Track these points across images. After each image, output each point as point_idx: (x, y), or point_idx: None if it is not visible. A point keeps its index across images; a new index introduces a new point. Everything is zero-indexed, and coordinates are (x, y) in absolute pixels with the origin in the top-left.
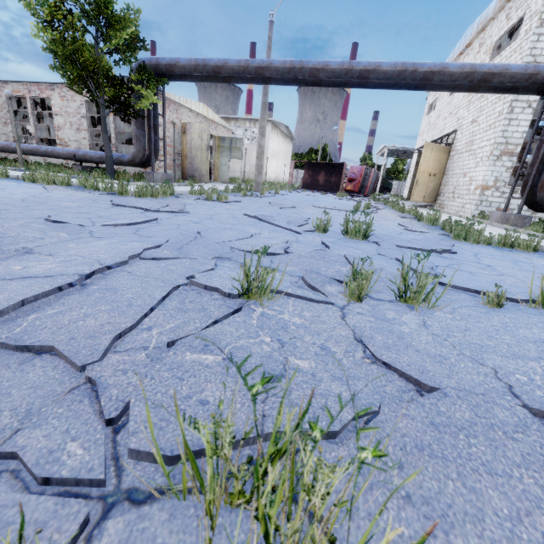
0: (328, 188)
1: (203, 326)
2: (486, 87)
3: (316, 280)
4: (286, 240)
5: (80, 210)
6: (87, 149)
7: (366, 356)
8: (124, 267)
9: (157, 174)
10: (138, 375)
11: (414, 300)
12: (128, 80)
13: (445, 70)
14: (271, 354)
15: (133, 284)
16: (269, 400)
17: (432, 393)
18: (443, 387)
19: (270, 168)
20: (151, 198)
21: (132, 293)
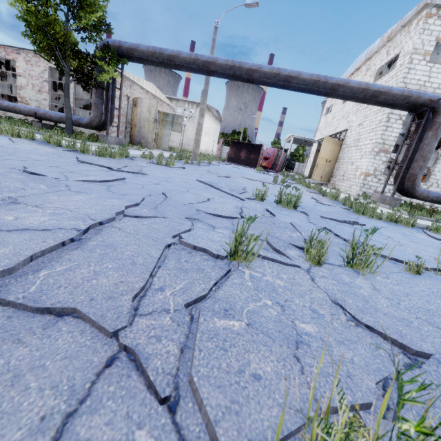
0: (248, 163)
1: (208, 288)
2: (374, 101)
3: (279, 245)
4: (237, 205)
5: (50, 163)
6: (46, 109)
7: (349, 319)
8: (111, 223)
9: (111, 138)
10: (173, 342)
11: (359, 266)
12: (93, 55)
13: (348, 85)
14: (280, 318)
15: (128, 241)
16: (306, 370)
17: (429, 360)
18: (425, 351)
19: (202, 142)
20: (110, 158)
21: (130, 251)
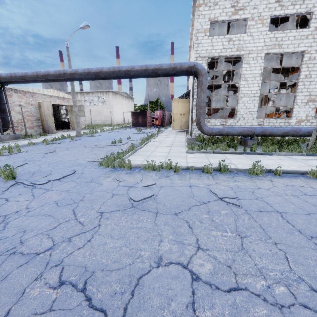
0: (144, 125)
1: None
2: (162, 74)
3: None
4: None
5: None
6: None
7: None
8: None
9: (5, 136)
10: None
11: None
12: None
13: (134, 69)
14: None
15: None
16: None
17: None
18: None
19: (117, 116)
20: None
21: None
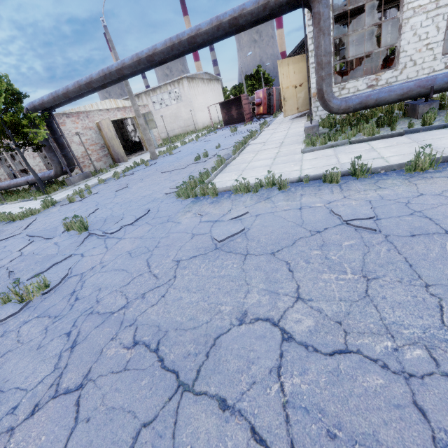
0: (241, 119)
1: None
2: (248, 23)
3: None
4: (19, 255)
5: None
6: (44, 168)
7: None
8: None
9: (74, 178)
10: None
11: None
12: (21, 127)
13: (200, 31)
14: None
15: None
16: None
17: None
18: None
19: (201, 116)
20: (32, 216)
21: None
